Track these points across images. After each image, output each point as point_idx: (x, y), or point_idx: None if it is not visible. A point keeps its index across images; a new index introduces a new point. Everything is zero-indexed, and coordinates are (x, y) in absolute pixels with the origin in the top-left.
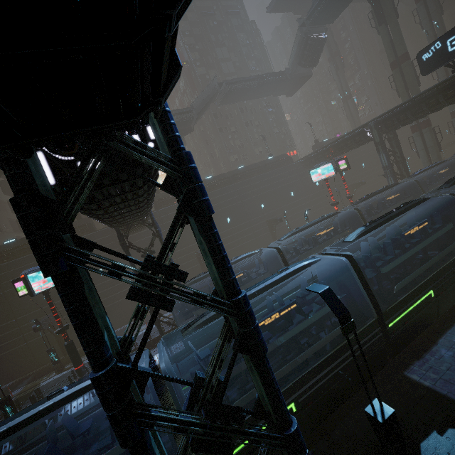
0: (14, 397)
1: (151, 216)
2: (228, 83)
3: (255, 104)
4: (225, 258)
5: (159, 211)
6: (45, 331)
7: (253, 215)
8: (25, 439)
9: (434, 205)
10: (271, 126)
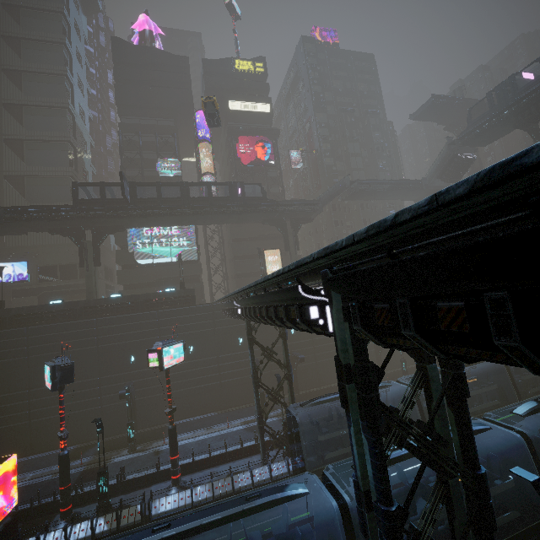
0: (84, 465)
1: None
2: (360, 183)
3: (377, 202)
4: (473, 434)
5: None
6: (121, 399)
7: None
8: (120, 522)
9: None
10: None
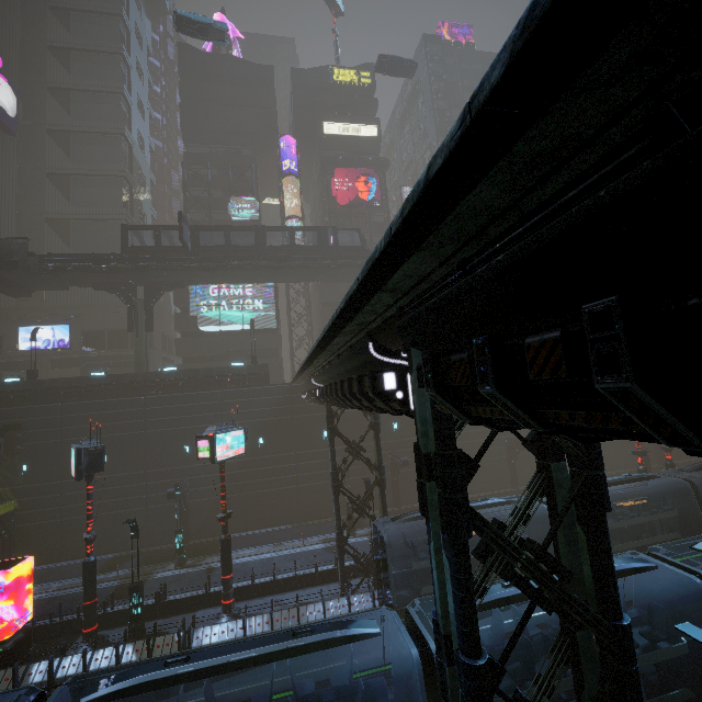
0: (120, 579)
1: None
2: None
3: None
4: (613, 566)
5: None
6: (171, 499)
7: None
8: (152, 653)
9: None
10: None
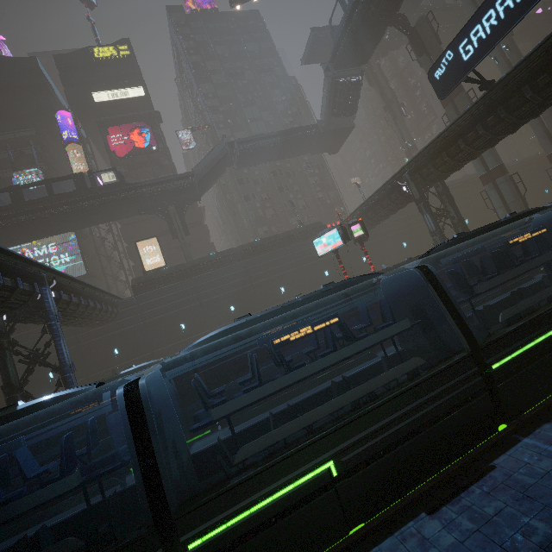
0: None
1: (43, 305)
2: (241, 142)
3: (294, 165)
4: None
5: (137, 297)
6: None
7: (268, 302)
8: None
9: (401, 286)
10: (313, 190)
